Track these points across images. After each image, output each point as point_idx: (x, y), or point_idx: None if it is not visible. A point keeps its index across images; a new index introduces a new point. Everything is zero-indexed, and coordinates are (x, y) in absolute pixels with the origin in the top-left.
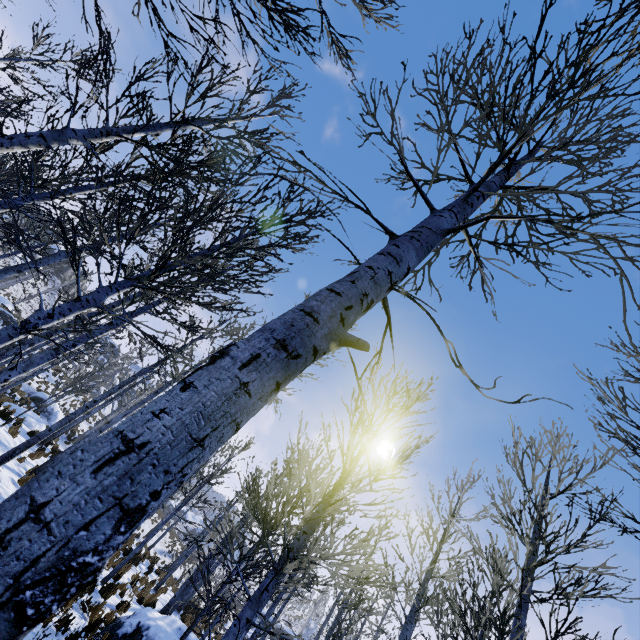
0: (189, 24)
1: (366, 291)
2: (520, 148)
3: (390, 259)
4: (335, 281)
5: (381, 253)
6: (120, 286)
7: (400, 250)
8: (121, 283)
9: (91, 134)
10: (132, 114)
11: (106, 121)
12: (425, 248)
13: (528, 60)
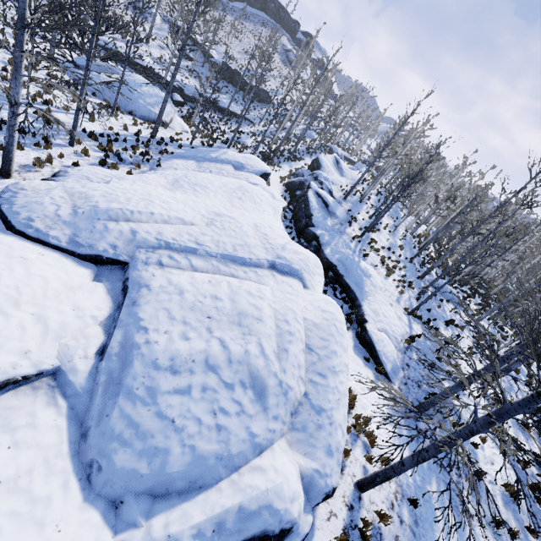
0: None
1: None
2: None
3: None
4: None
5: None
6: None
7: None
8: None
9: None
10: None
11: None
12: None
13: None
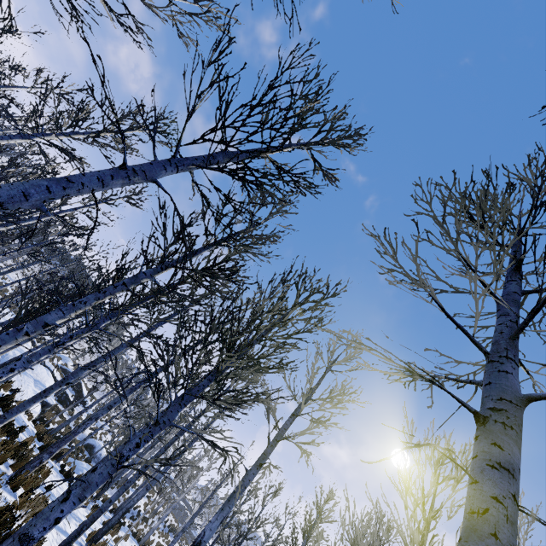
0: (234, 208)
1: (510, 543)
2: (524, 251)
3: (505, 475)
4: (472, 529)
5: (491, 465)
6: (187, 401)
7: (505, 453)
8: (187, 398)
9: (155, 271)
10: (177, 242)
11: (164, 258)
12: (519, 433)
13: (508, 184)
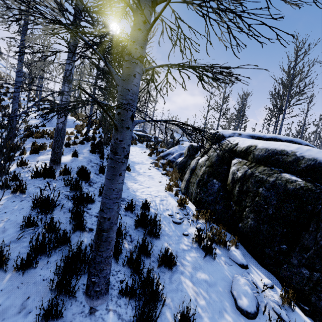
0: None
1: None
2: None
3: None
4: None
5: None
6: None
7: None
8: None
9: None
10: None
11: None
12: None
13: None
